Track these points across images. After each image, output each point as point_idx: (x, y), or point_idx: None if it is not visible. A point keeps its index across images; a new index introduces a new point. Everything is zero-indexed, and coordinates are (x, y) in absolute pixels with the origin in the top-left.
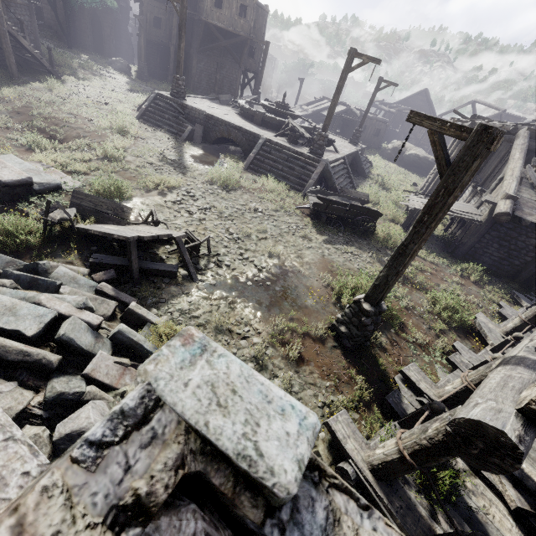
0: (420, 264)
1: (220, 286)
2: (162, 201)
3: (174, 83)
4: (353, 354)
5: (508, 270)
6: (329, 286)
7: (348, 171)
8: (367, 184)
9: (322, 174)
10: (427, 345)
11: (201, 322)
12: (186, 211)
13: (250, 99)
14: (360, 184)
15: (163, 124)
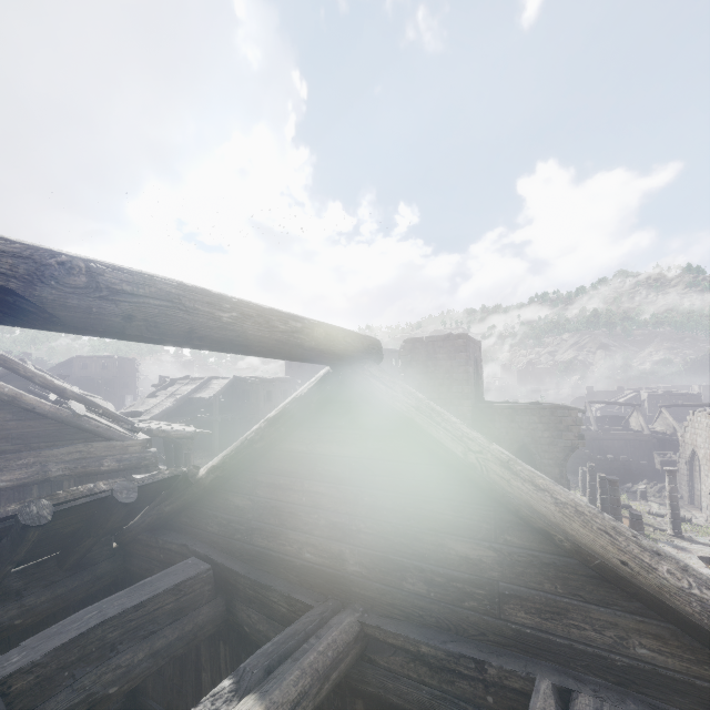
0: None
1: None
2: None
3: None
4: None
5: None
6: None
7: None
8: None
9: None
10: None
11: None
12: None
13: None
14: None
15: None
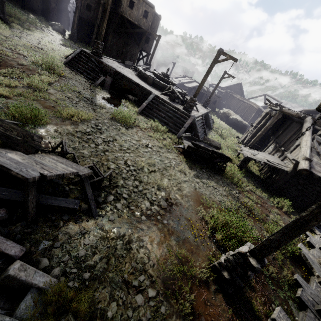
0: (253, 197)
1: (118, 221)
2: (74, 130)
3: (95, 45)
4: (232, 298)
5: (300, 203)
6: (203, 218)
7: (204, 124)
8: (212, 133)
9: (190, 125)
10: (277, 278)
11: (96, 272)
12: (93, 141)
13: (145, 67)
14: (208, 133)
15: (83, 71)
